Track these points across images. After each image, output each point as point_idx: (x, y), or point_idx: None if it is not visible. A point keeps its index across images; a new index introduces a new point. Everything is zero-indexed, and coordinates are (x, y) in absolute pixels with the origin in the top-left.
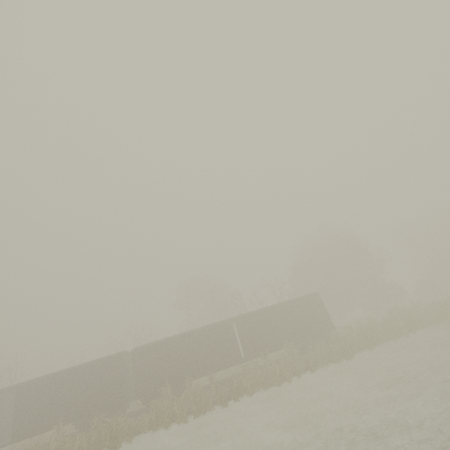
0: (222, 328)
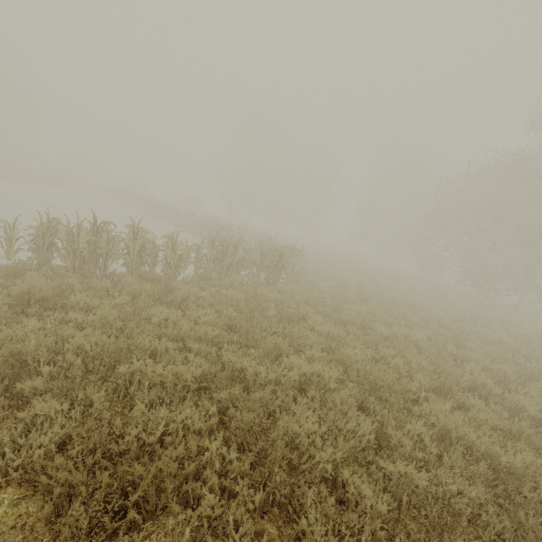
0: None
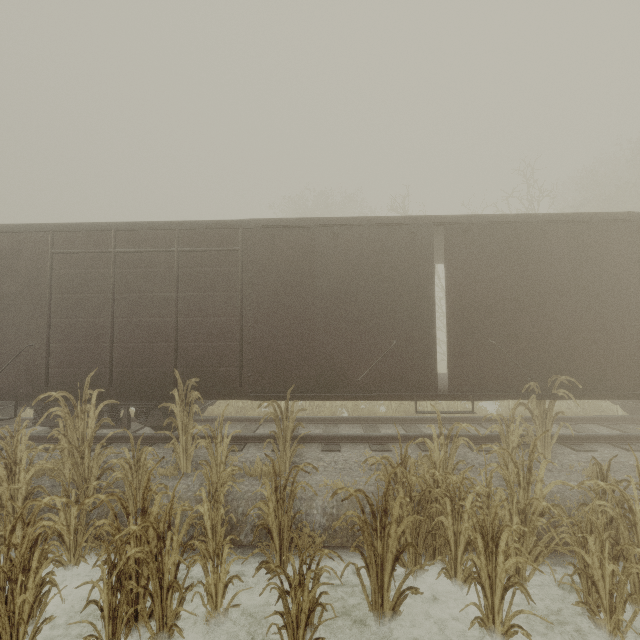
0: (381, 240)
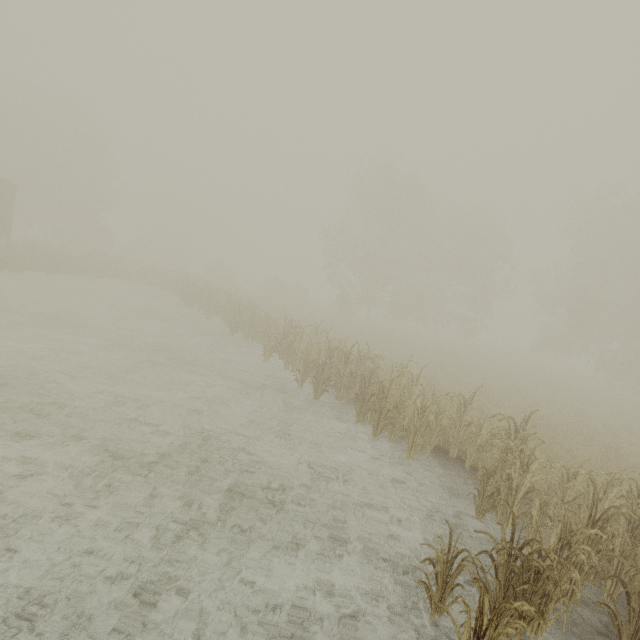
0: None
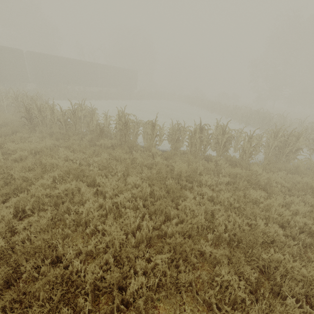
0: (92, 66)
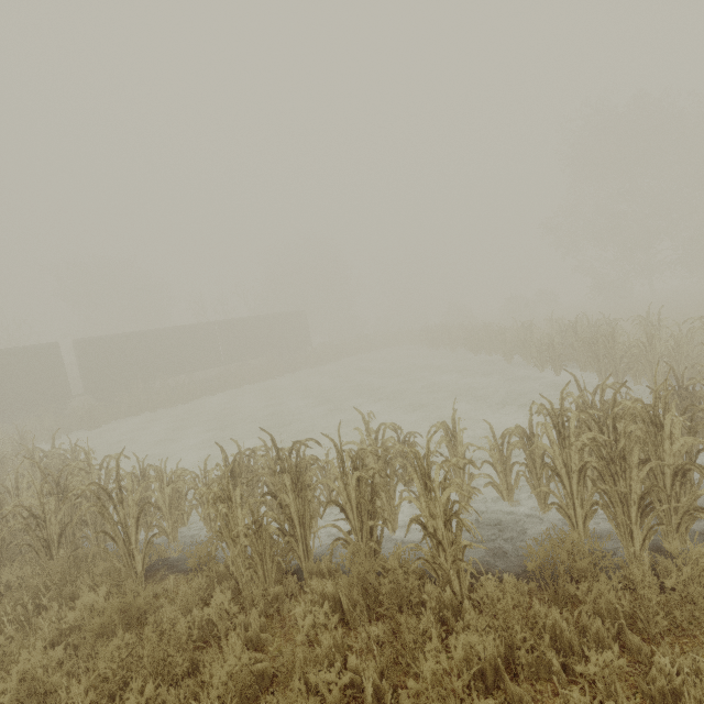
0: (203, 330)
